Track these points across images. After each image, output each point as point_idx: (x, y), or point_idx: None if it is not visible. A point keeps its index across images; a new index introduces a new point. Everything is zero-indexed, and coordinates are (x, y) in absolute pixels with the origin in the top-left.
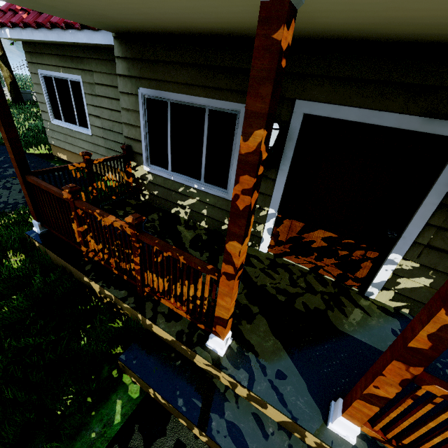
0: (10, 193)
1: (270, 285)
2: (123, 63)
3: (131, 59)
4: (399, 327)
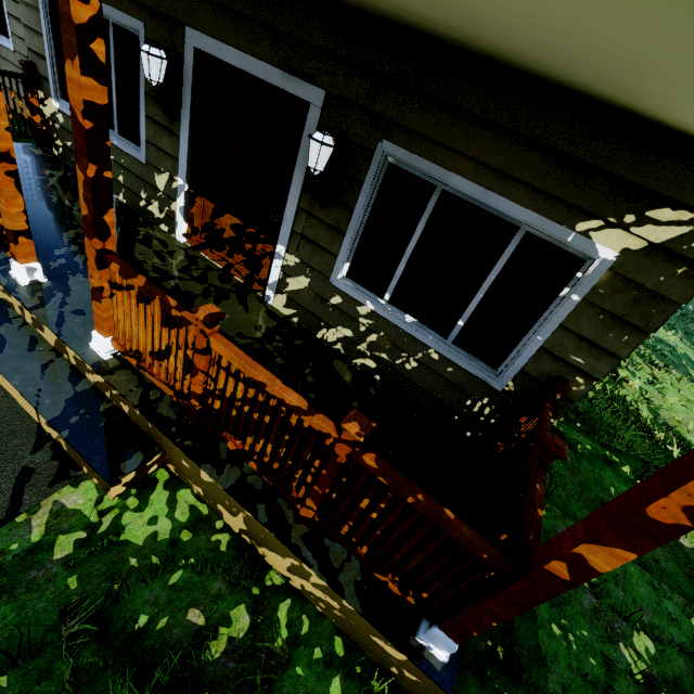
0: None
1: (152, 263)
2: None
3: None
4: (270, 327)
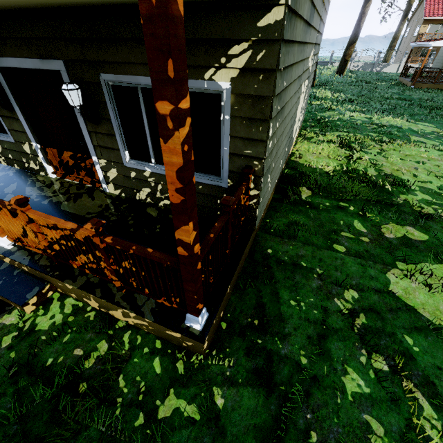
0: None
1: (36, 194)
2: None
3: None
4: (107, 203)
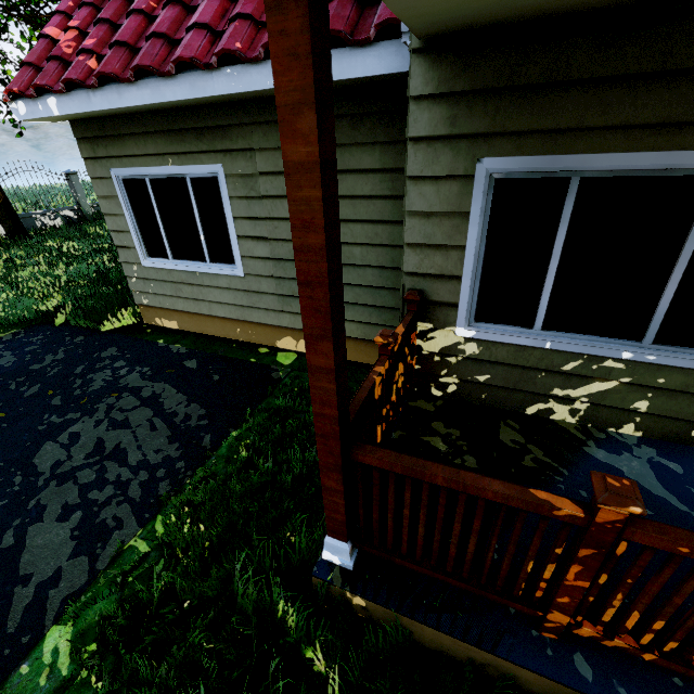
0: (136, 437)
1: None
2: (435, 108)
3: (464, 94)
4: None
